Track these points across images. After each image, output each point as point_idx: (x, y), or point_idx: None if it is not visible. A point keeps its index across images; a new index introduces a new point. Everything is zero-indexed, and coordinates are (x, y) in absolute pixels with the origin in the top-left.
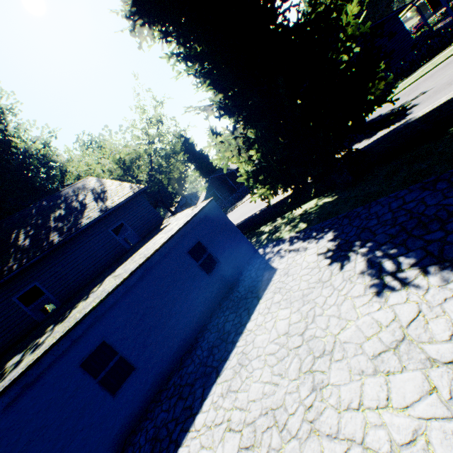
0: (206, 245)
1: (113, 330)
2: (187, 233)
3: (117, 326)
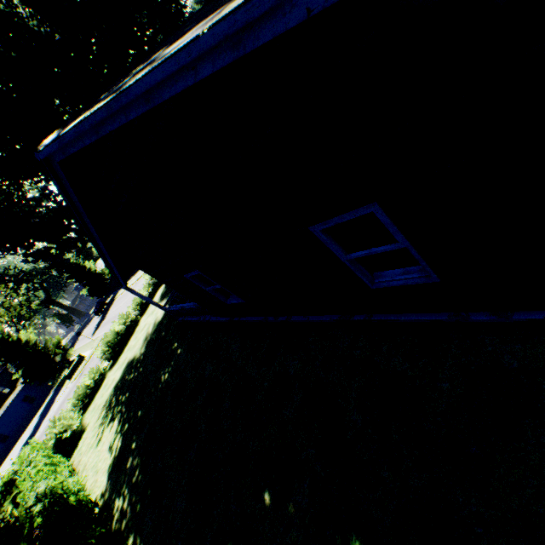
0: (30, 395)
1: (0, 430)
2: (21, 395)
3: (1, 429)
